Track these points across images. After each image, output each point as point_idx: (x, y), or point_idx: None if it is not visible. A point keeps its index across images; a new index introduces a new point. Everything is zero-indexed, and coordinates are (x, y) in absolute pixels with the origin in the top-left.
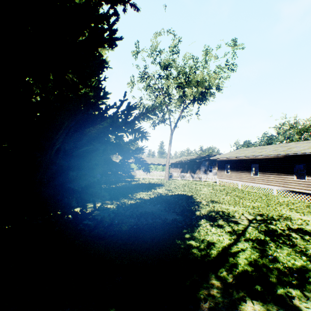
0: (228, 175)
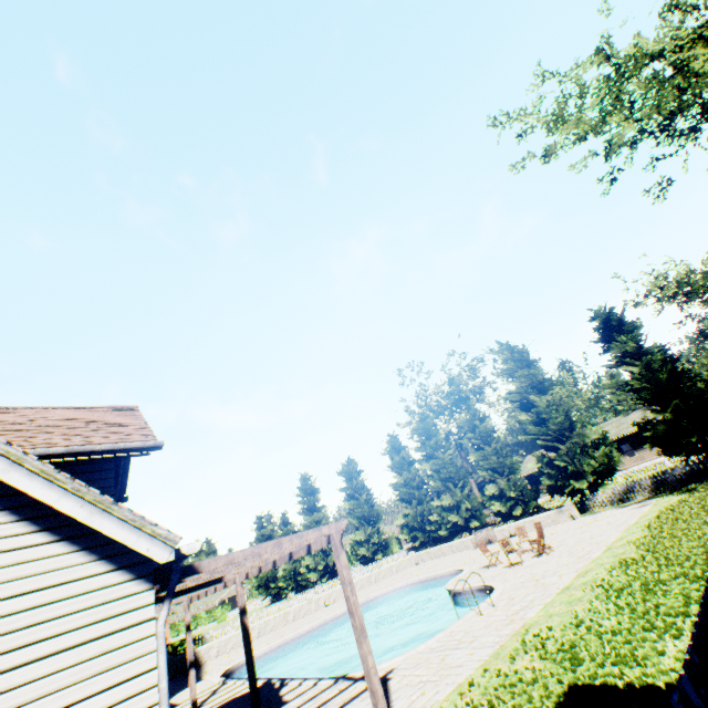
0: None
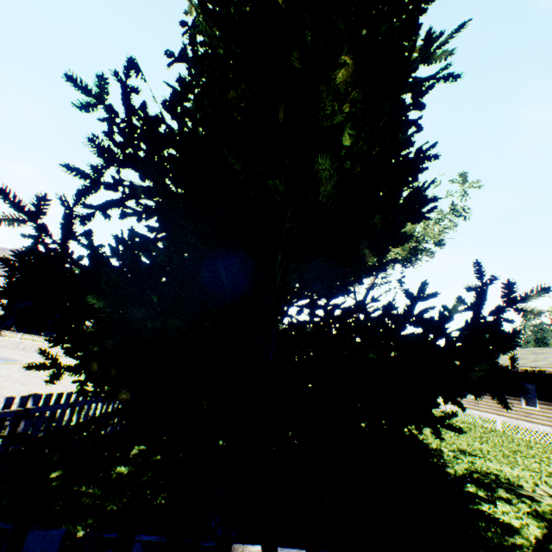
0: (470, 399)
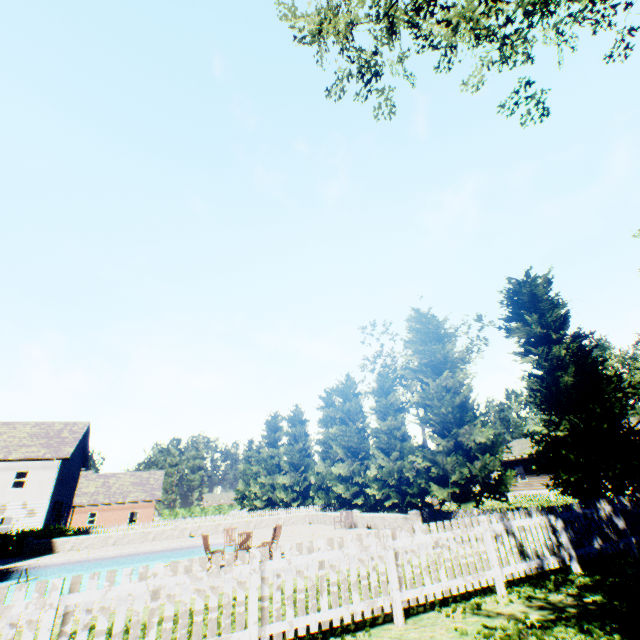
0: (525, 482)
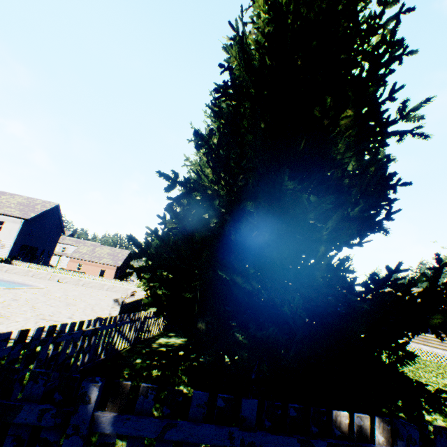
0: None
